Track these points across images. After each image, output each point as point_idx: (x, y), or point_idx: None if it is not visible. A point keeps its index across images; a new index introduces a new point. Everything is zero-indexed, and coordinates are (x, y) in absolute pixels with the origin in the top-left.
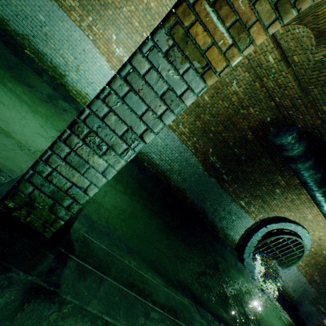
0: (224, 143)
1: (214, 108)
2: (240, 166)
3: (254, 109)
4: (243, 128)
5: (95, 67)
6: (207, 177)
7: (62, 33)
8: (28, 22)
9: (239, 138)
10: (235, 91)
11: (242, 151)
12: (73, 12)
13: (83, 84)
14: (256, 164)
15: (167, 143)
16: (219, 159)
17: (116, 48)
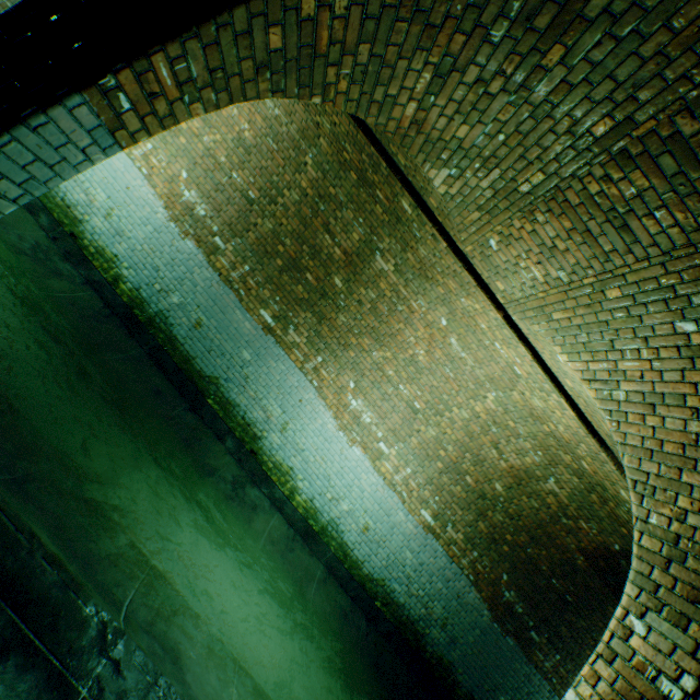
0: (530, 565)
1: (511, 503)
2: (563, 613)
3: (589, 524)
4: (567, 545)
5: (313, 425)
6: (498, 633)
7: (272, 375)
8: (224, 359)
9: (560, 560)
10: (551, 490)
11: (567, 584)
12: (295, 350)
13: (288, 452)
14: (597, 613)
15: (423, 559)
16: (521, 595)
17: (353, 398)
